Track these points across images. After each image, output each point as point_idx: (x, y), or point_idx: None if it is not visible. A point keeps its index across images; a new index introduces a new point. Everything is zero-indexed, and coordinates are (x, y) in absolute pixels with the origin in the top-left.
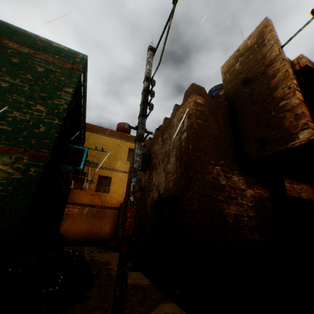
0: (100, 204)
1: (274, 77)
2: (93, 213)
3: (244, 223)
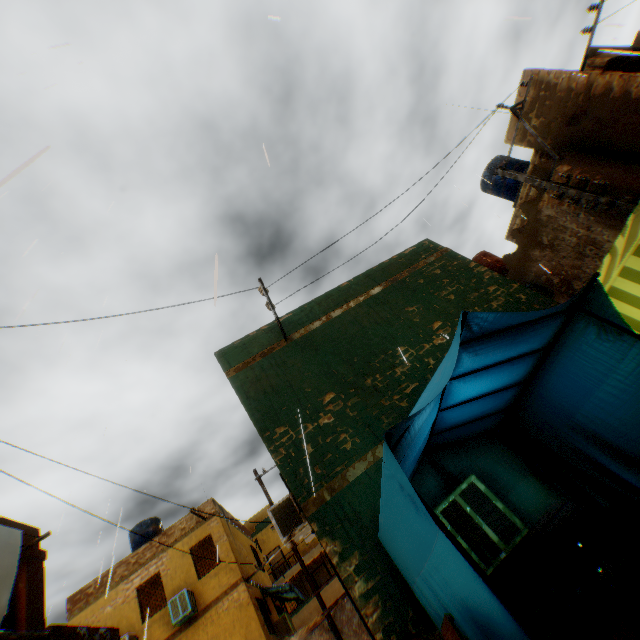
0: None
1: (610, 90)
2: None
3: None
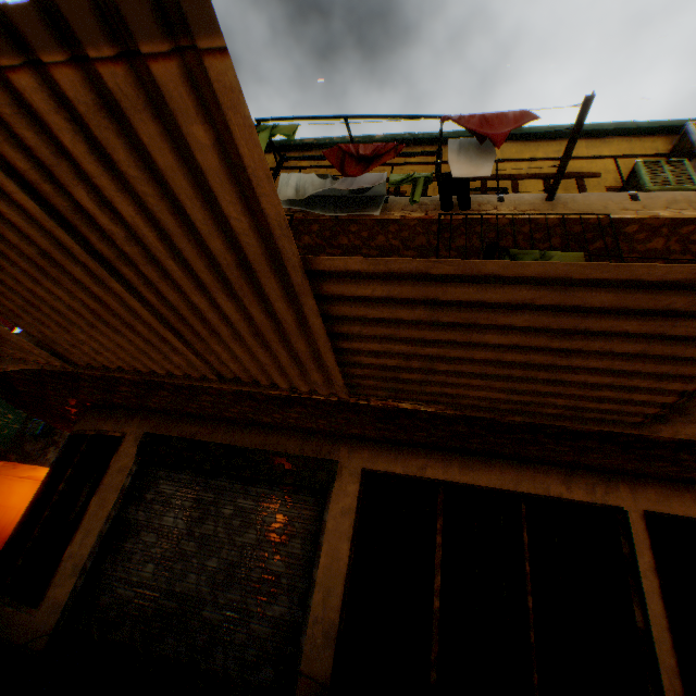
0: None
1: None
2: None
3: None
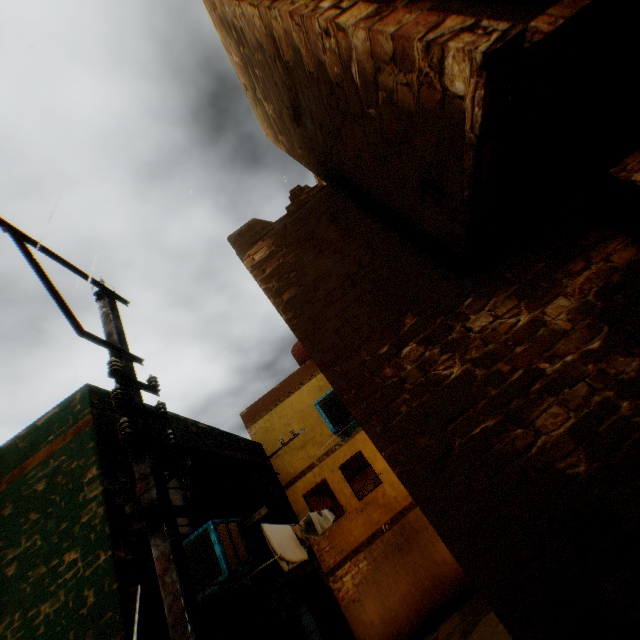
0: (388, 515)
1: (298, 51)
2: (394, 543)
3: (634, 429)
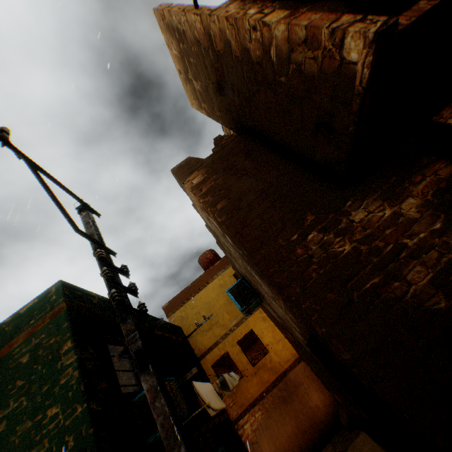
0: (275, 375)
1: (229, 43)
2: (280, 396)
3: None
